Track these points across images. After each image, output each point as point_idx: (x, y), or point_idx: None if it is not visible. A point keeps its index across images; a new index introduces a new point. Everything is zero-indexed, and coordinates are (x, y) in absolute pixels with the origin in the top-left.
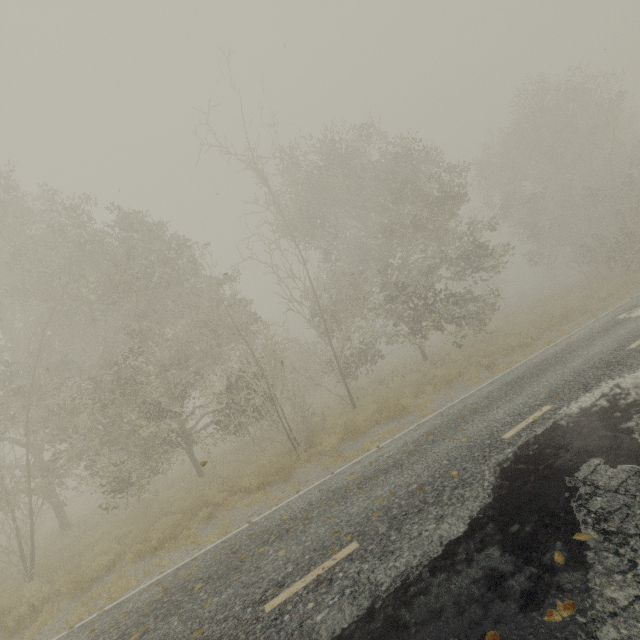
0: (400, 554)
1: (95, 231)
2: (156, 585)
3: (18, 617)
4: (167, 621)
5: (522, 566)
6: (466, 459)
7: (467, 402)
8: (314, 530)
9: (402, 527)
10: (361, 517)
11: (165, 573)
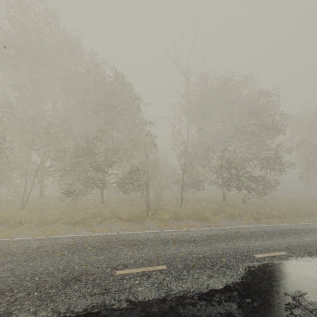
0: (185, 282)
1: (105, 78)
2: (71, 238)
3: (14, 222)
4: (73, 255)
5: None
6: (232, 256)
7: (240, 230)
8: (147, 251)
9: (190, 271)
10: (171, 256)
11: (76, 235)
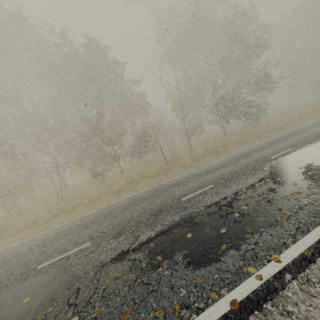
0: (232, 186)
1: (75, 48)
2: (127, 199)
3: (70, 208)
4: (141, 204)
5: (281, 186)
6: (254, 164)
7: (251, 149)
8: (191, 183)
9: (231, 181)
10: (211, 180)
11: (128, 197)
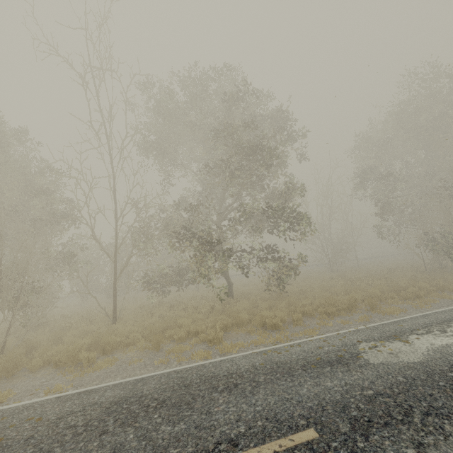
0: None
1: None
2: None
3: None
4: None
5: None
6: None
7: (55, 408)
8: None
9: None
10: None
11: None
